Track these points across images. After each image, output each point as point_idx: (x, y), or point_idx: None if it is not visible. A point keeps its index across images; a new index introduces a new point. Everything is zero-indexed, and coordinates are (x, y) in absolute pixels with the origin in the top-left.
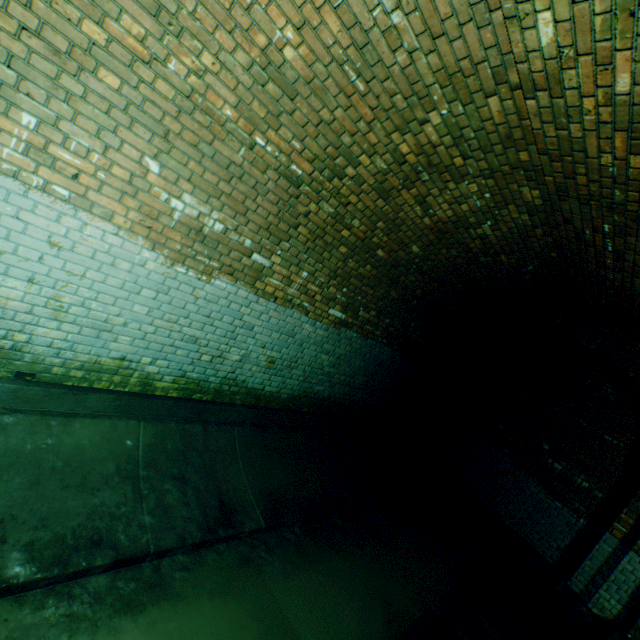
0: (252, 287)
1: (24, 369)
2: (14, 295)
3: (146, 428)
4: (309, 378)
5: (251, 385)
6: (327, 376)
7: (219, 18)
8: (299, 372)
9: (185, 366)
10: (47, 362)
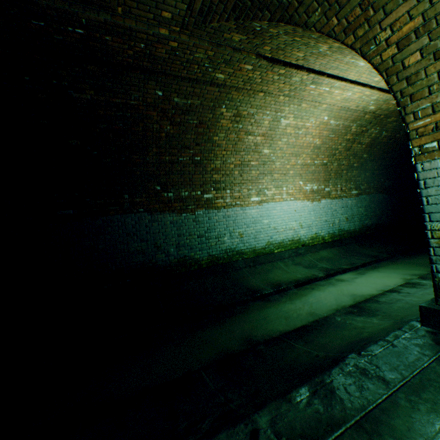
0: (329, 198)
1: (302, 244)
2: (294, 226)
3: (332, 249)
4: (360, 219)
5: (346, 229)
6: (365, 216)
7: (304, 148)
8: (356, 218)
9: (327, 230)
10: (304, 240)
